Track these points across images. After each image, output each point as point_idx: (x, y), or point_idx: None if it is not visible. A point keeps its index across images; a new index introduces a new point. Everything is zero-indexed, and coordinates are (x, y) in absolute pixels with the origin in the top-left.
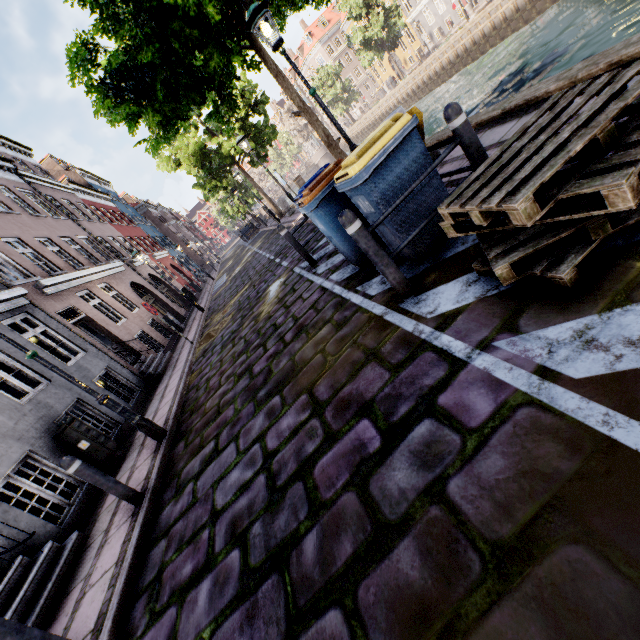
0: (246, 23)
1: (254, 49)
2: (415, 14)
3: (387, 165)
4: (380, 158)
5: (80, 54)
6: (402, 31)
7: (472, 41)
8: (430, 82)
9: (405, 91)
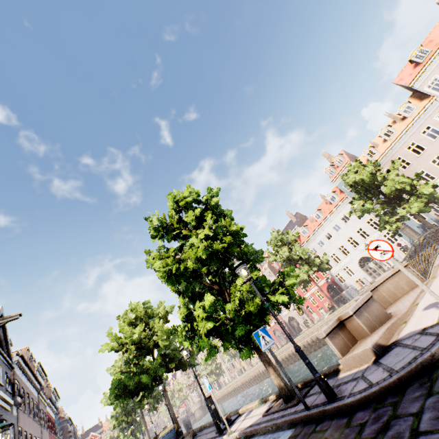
0: (156, 385)
1: (160, 381)
2: None
3: (166, 436)
4: (165, 434)
5: (116, 382)
6: None
7: None
8: (256, 378)
9: (245, 379)
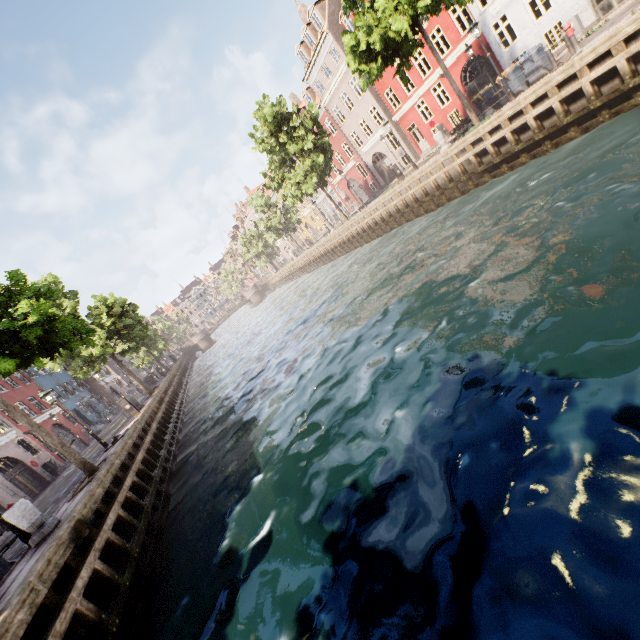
0: None
1: None
2: (317, 203)
3: None
4: None
5: None
6: (295, 224)
7: (334, 246)
8: (317, 262)
9: (303, 262)
